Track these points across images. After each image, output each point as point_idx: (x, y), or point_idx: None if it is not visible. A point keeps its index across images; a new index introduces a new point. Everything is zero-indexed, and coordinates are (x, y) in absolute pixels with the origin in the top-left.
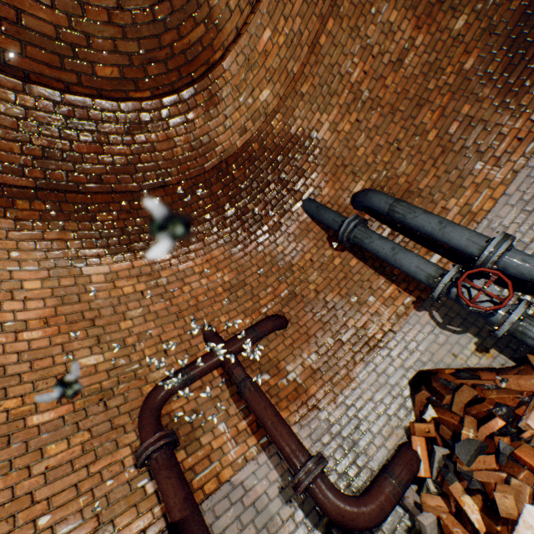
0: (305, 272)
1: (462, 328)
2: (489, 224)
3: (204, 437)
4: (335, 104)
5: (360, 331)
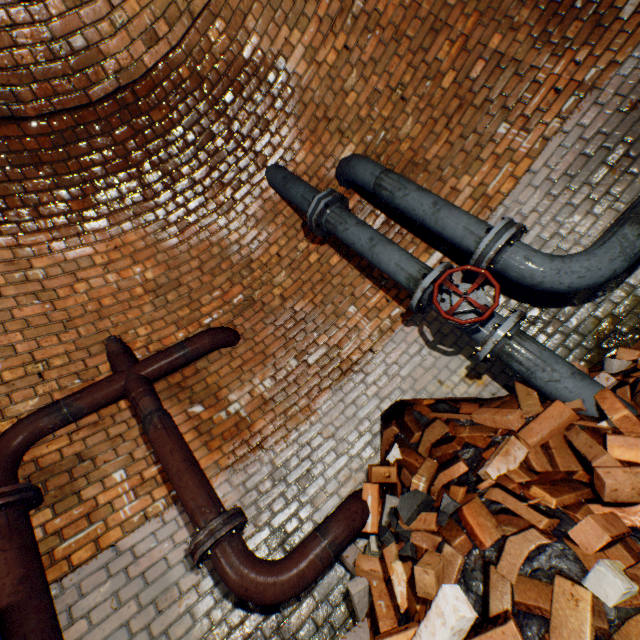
0: (270, 271)
1: (455, 348)
2: (505, 212)
3: (88, 490)
4: (311, 16)
5: (333, 351)
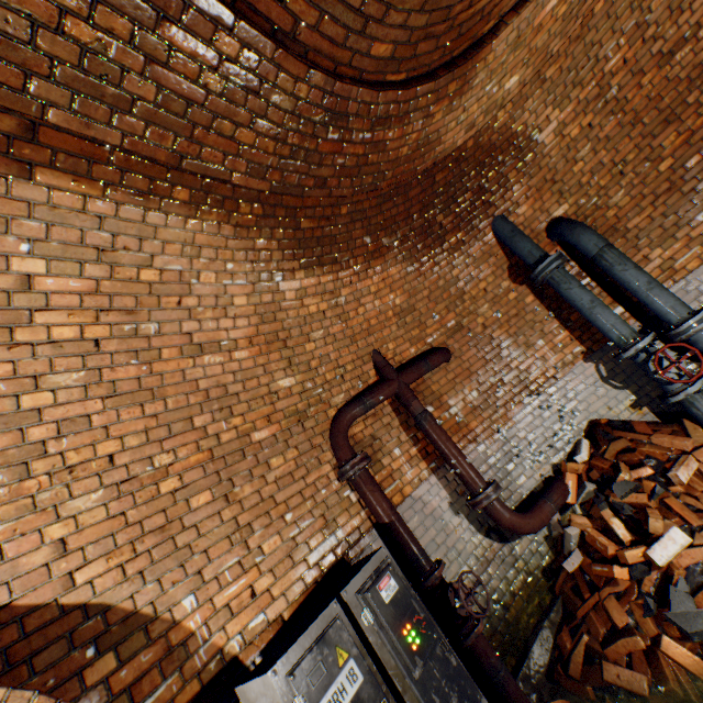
0: (476, 303)
1: (623, 385)
2: (686, 286)
3: (385, 460)
4: (573, 99)
5: (523, 374)
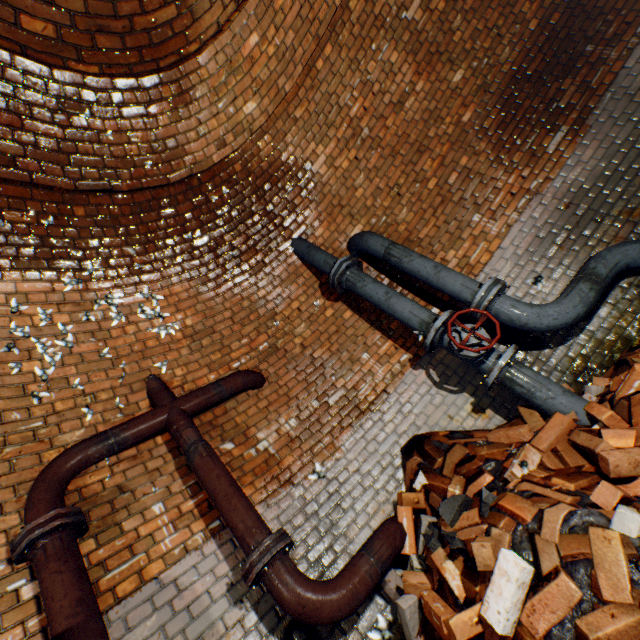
0: (291, 323)
1: (459, 387)
2: (486, 277)
3: (129, 521)
4: (332, 137)
5: (351, 392)
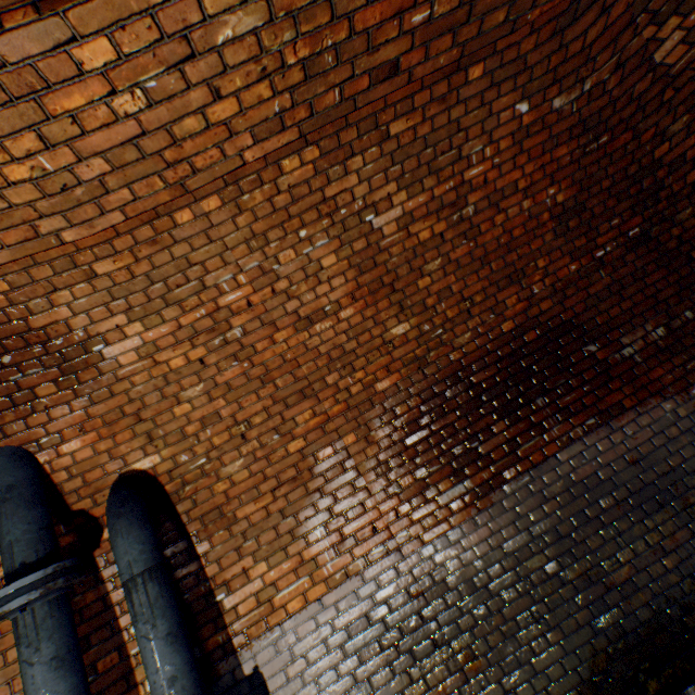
0: None
1: None
2: (280, 639)
3: None
4: (171, 318)
5: None
